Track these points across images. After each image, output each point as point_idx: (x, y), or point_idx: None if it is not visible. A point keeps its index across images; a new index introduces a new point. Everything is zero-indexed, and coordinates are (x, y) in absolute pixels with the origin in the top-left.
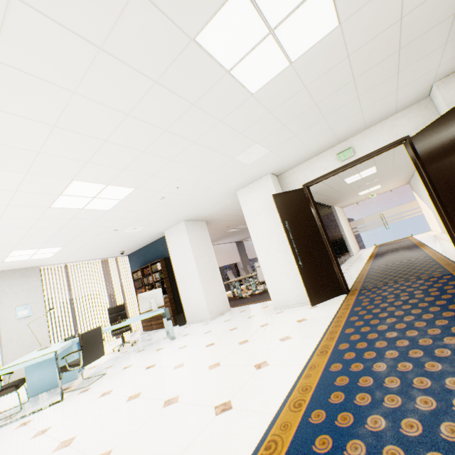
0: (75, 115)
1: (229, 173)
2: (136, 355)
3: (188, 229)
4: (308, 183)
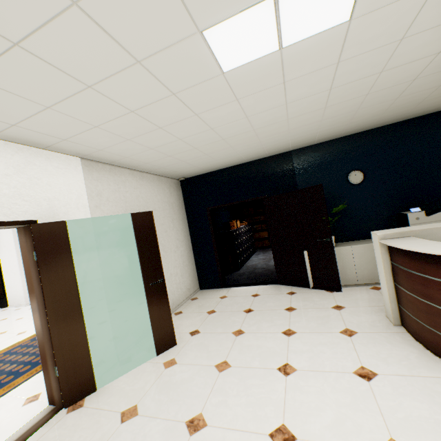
0: None
1: None
2: None
3: (15, 230)
4: None
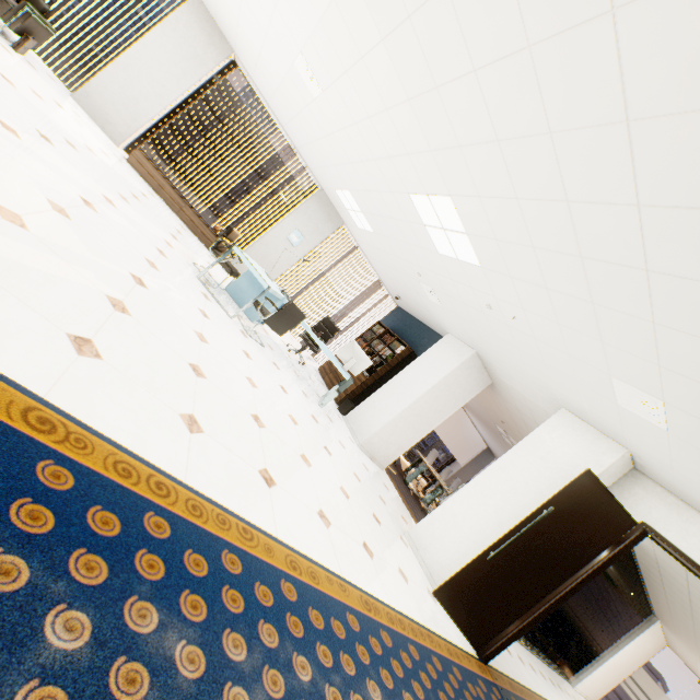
0: (524, 150)
1: (583, 380)
2: (291, 370)
3: (466, 362)
4: (655, 532)
